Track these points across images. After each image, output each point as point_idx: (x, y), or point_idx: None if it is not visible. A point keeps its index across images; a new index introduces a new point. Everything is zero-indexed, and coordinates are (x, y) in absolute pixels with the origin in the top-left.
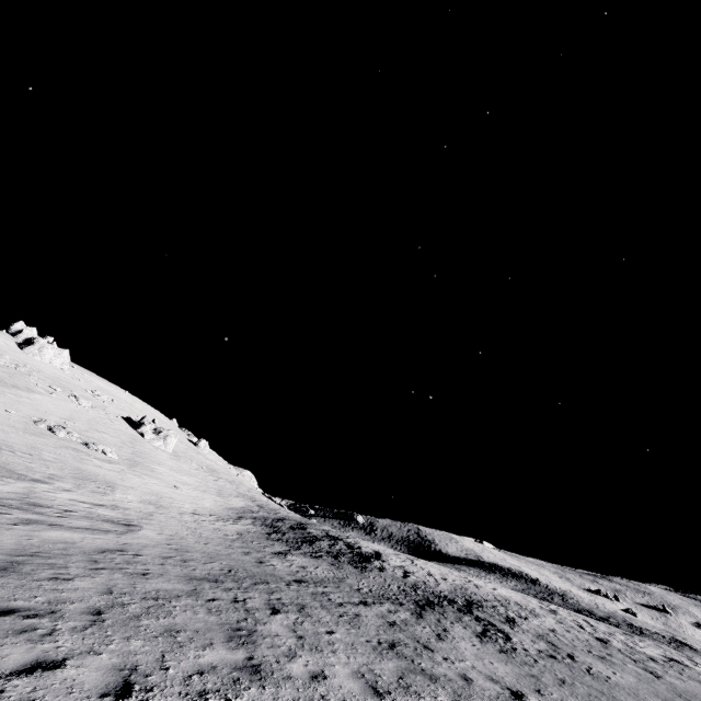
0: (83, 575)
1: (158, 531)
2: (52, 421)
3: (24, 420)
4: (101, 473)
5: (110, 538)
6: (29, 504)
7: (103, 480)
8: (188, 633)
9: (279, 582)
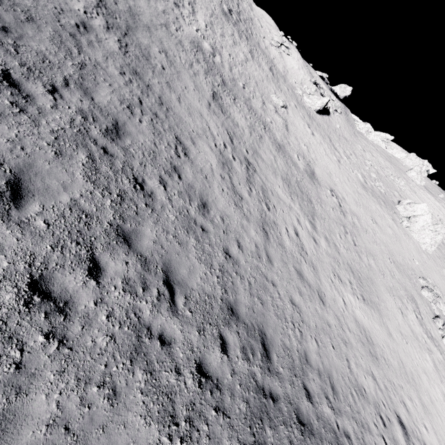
0: (128, 85)
1: (264, 252)
2: (439, 291)
3: (416, 270)
4: (387, 306)
5: (217, 180)
6: (261, 186)
7: (374, 300)
8: (22, 18)
9: (91, 204)
